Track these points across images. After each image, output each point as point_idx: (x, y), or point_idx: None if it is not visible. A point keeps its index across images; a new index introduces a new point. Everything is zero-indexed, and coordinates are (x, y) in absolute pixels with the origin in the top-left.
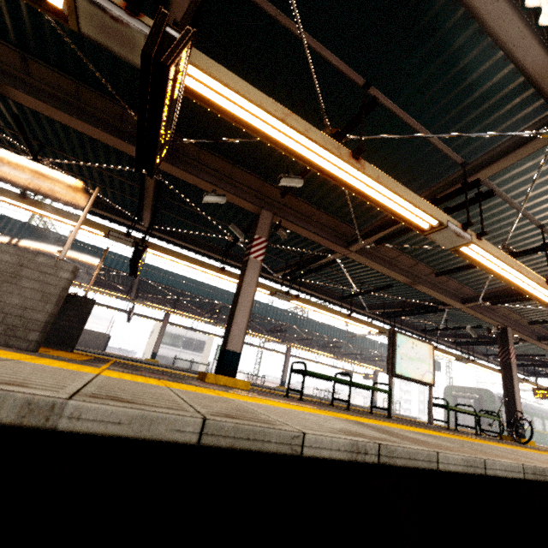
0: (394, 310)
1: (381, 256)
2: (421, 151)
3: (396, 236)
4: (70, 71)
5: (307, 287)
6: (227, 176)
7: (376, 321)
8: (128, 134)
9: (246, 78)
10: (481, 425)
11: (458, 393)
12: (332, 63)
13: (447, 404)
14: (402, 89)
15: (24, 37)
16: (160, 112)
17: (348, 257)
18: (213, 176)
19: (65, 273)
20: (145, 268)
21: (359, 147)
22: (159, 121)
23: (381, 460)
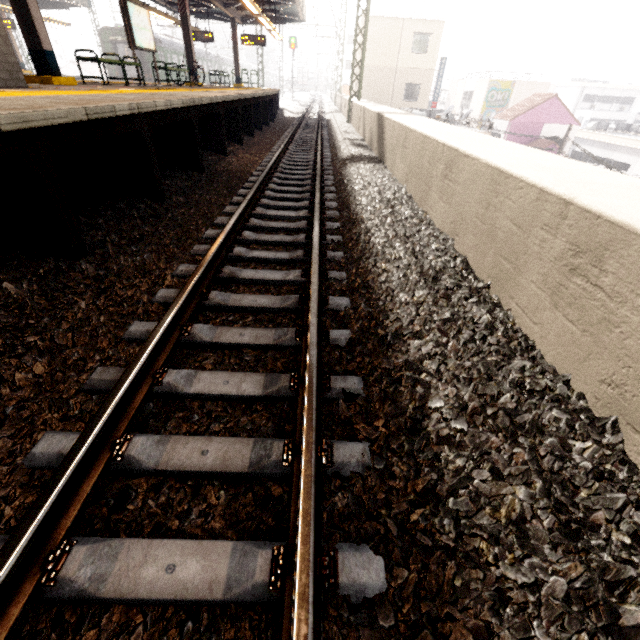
0: None
1: None
2: None
3: None
4: None
5: None
6: None
7: None
8: None
9: None
10: (145, 74)
11: (117, 38)
12: None
13: (166, 67)
14: None
15: None
16: None
17: None
18: None
19: None
20: None
21: None
22: None
23: (223, 100)
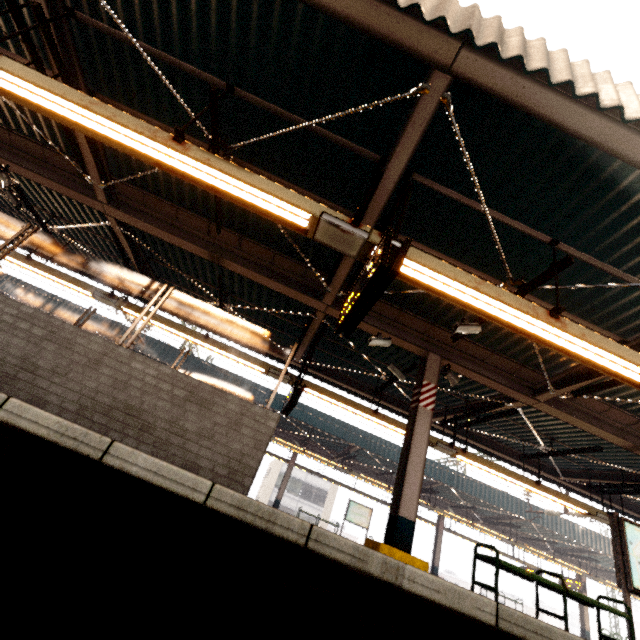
0: (606, 481)
1: (581, 408)
2: (628, 295)
3: (603, 388)
4: (271, 245)
5: (472, 437)
6: (392, 320)
7: (577, 494)
8: (305, 286)
9: (423, 241)
10: None
11: None
12: (514, 227)
13: None
14: (595, 242)
15: (245, 226)
16: (378, 297)
17: (535, 407)
18: (378, 320)
19: (272, 422)
20: (280, 400)
21: (557, 307)
22: (374, 302)
23: None
